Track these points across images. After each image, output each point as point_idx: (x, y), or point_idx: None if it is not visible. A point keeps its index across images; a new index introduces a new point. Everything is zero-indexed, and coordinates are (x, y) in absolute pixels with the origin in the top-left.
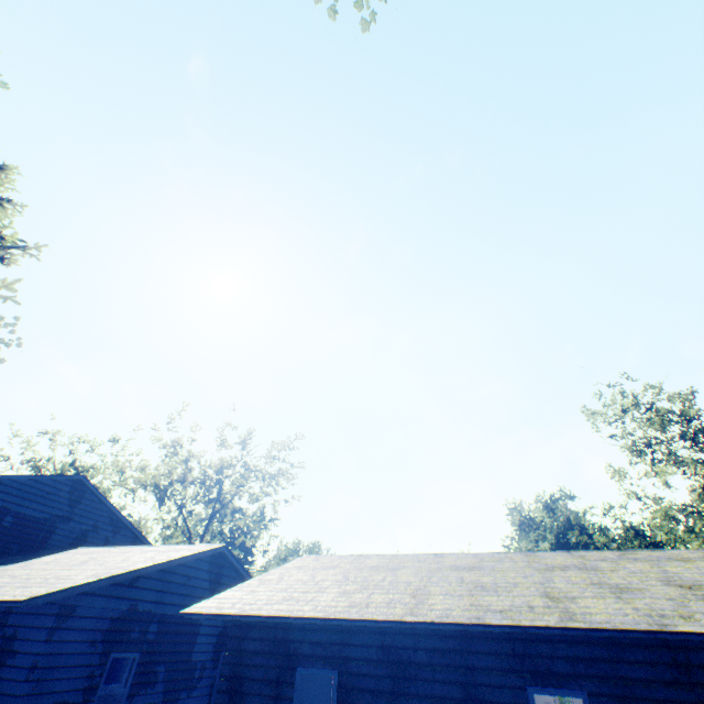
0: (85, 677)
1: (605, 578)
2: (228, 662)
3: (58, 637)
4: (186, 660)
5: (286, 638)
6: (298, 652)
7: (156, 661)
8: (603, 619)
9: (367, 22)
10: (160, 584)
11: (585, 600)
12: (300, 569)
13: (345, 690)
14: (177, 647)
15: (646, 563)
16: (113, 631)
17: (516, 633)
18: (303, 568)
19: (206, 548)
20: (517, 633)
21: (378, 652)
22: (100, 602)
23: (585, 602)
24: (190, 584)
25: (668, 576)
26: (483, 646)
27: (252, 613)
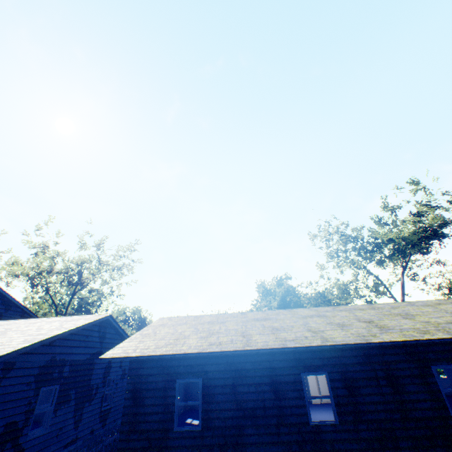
0: (25, 404)
1: (332, 320)
2: (130, 382)
3: (5, 383)
4: (87, 385)
5: (168, 365)
6: (176, 372)
7: (70, 388)
8: (341, 340)
9: None
10: (69, 342)
11: (329, 331)
12: (164, 326)
13: (207, 387)
14: (82, 378)
15: (346, 312)
16: (41, 375)
17: (296, 349)
18: (165, 325)
19: (98, 317)
20: (297, 349)
21: (225, 366)
22: (31, 358)
23: (329, 332)
24: (88, 340)
25: (358, 318)
26: (280, 357)
27: (151, 354)
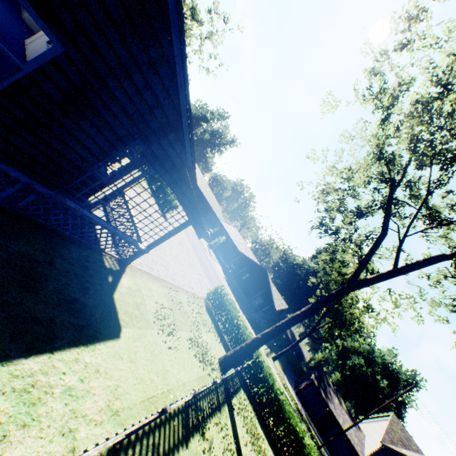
0: None
1: None
2: None
3: None
4: None
5: None
6: None
7: None
8: None
9: None
10: None
11: None
12: None
13: None
14: None
15: None
16: None
17: None
18: None
19: None
20: None
21: None
22: None
23: None
24: None
25: None
26: None
27: None
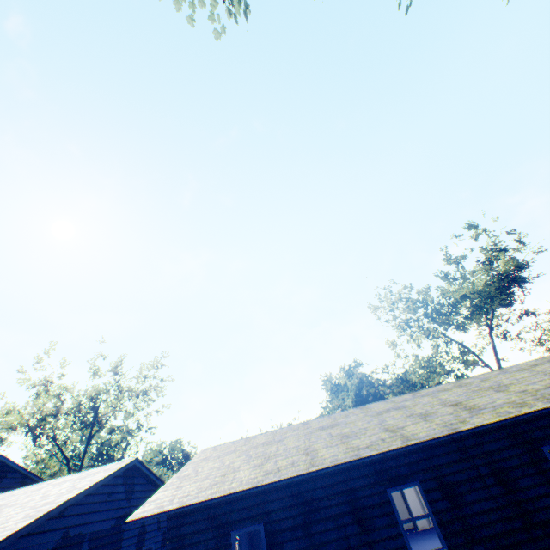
0: None
1: (413, 411)
2: (170, 549)
3: None
4: None
5: (217, 513)
6: (229, 521)
7: None
8: (424, 435)
9: (219, 33)
10: (85, 508)
11: (409, 426)
12: (207, 460)
13: (271, 534)
14: None
15: (429, 397)
16: None
17: (375, 458)
18: (209, 458)
19: (121, 465)
20: (376, 458)
21: (290, 500)
22: (35, 540)
23: (410, 428)
24: (110, 500)
25: (443, 401)
26: (357, 473)
27: (193, 502)
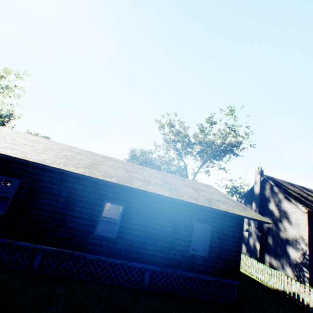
0: None
1: (76, 156)
2: None
3: None
4: None
5: None
6: None
7: None
8: (30, 158)
9: None
10: None
11: (45, 155)
12: None
13: None
14: None
15: (104, 159)
16: None
17: (6, 158)
18: None
19: None
20: (6, 158)
21: None
22: None
23: (43, 155)
24: None
25: (99, 162)
26: None
27: None
